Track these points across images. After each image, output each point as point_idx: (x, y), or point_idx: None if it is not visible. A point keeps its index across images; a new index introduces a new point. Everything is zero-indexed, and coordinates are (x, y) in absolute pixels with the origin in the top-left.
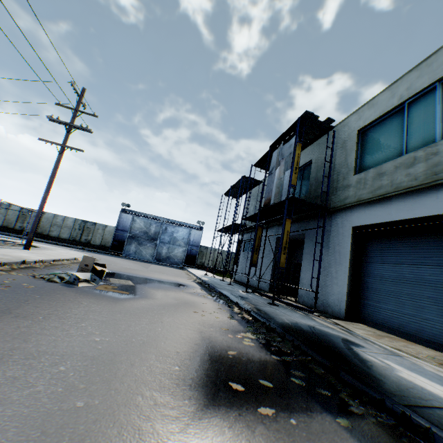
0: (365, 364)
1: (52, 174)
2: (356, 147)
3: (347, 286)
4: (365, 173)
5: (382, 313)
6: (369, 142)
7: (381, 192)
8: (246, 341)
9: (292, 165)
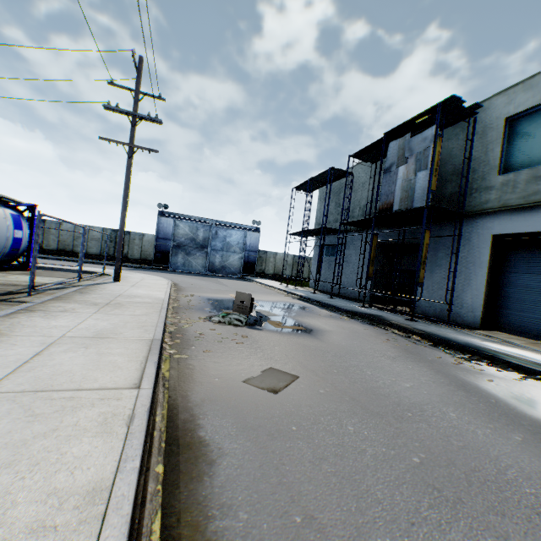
0: None
1: (125, 185)
2: (501, 141)
3: (484, 296)
4: (515, 174)
5: (525, 321)
6: (520, 135)
7: (536, 199)
8: (473, 368)
9: (432, 166)
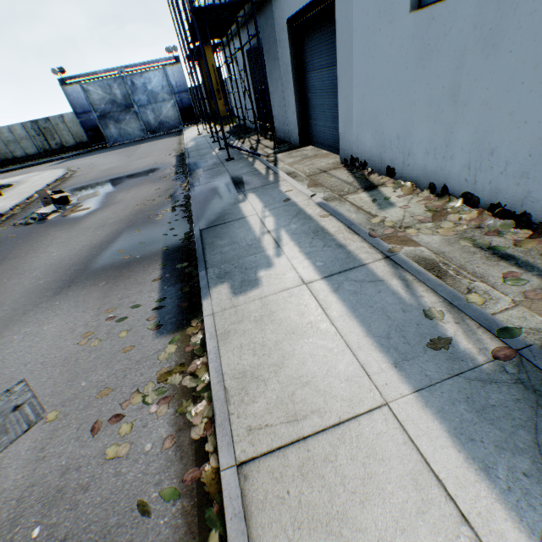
0: (223, 206)
1: None
2: None
3: (296, 109)
4: None
5: (319, 131)
6: None
7: None
8: (158, 218)
9: None
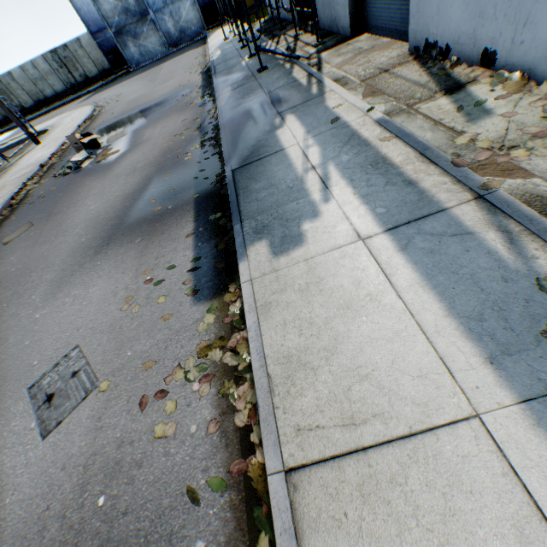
0: (257, 136)
1: None
2: None
3: None
4: None
5: (378, 8)
6: None
7: None
8: (187, 157)
9: None
